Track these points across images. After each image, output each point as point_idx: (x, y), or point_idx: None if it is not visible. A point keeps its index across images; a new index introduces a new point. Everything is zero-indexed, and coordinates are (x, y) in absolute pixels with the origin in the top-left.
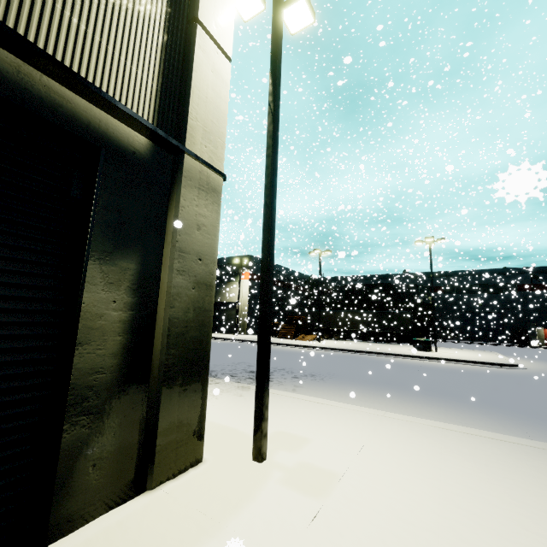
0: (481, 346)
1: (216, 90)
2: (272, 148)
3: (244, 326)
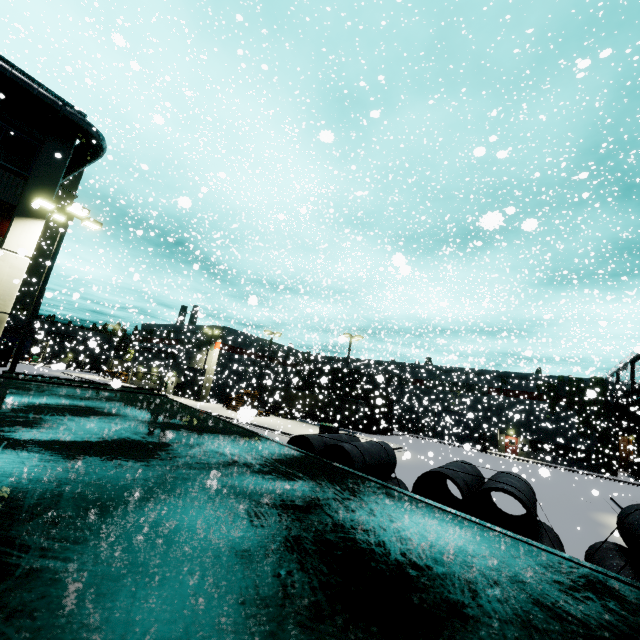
0: (433, 444)
1: (12, 275)
2: (35, 302)
3: (207, 393)
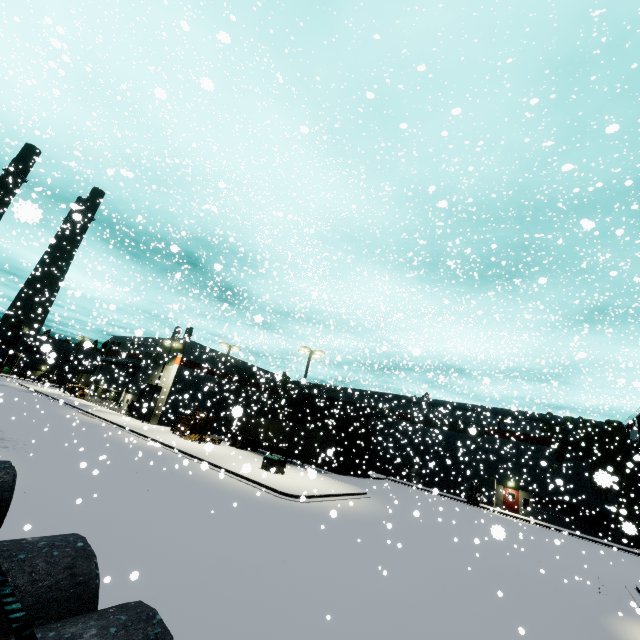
0: (414, 492)
1: None
2: None
3: (158, 414)
